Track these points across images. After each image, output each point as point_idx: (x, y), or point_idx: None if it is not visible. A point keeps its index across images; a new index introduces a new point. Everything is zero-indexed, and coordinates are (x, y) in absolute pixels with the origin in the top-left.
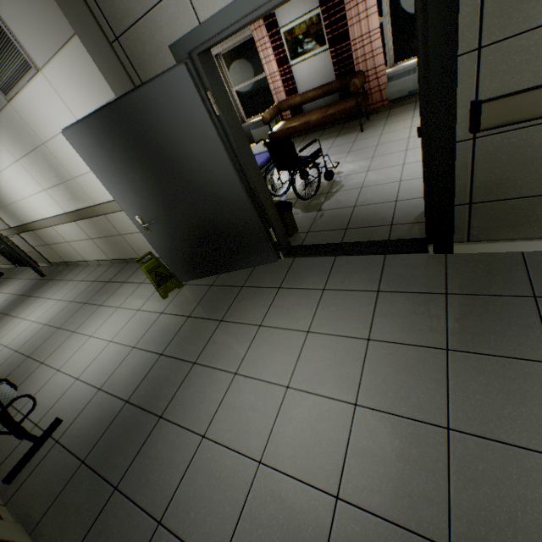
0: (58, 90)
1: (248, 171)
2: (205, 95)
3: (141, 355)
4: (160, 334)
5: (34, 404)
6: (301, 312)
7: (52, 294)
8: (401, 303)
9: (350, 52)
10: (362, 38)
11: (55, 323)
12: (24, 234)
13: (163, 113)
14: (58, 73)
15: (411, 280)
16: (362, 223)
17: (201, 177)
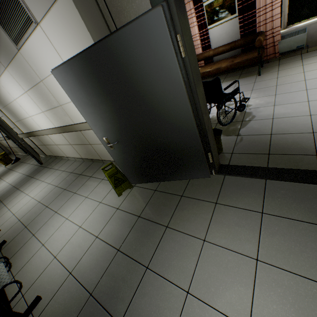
0: (51, 39)
1: (200, 106)
2: (174, 37)
3: (102, 246)
4: (117, 229)
5: (20, 287)
6: (244, 234)
7: (45, 178)
8: None
9: (254, 17)
10: (266, 7)
11: (45, 201)
12: (31, 137)
13: (135, 54)
14: (51, 25)
15: None
16: (284, 150)
17: (159, 110)
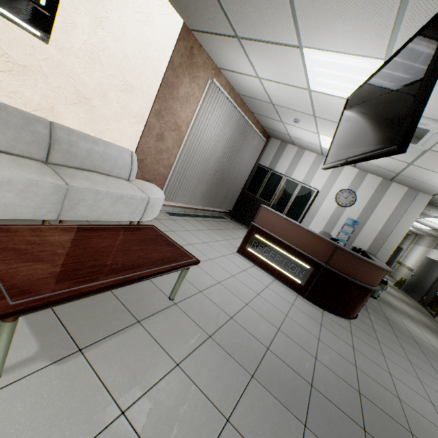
0: (437, 254)
1: (435, 284)
2: None
3: None
4: None
5: None
6: (403, 296)
7: None
8: (413, 305)
9: None
10: None
11: None
12: (397, 264)
13: (436, 266)
14: None
15: (421, 309)
16: None
17: (428, 277)
